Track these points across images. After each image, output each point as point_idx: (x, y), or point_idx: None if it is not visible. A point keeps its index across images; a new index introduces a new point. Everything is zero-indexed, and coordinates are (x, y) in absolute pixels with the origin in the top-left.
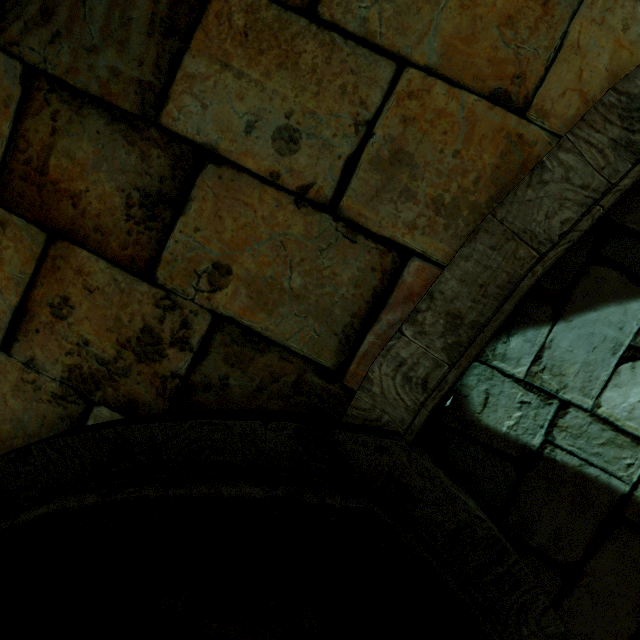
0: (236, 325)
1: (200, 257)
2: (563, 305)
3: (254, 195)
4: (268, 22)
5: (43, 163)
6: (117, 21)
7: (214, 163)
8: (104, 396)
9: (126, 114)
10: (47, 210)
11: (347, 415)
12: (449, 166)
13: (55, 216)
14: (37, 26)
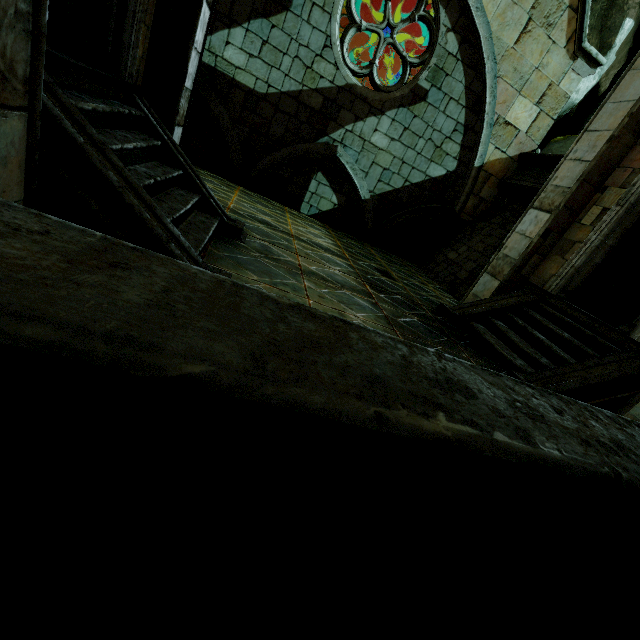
0: None
1: None
2: (212, 31)
3: None
4: None
5: None
6: None
7: None
8: None
9: None
10: None
11: None
12: None
13: None
14: None
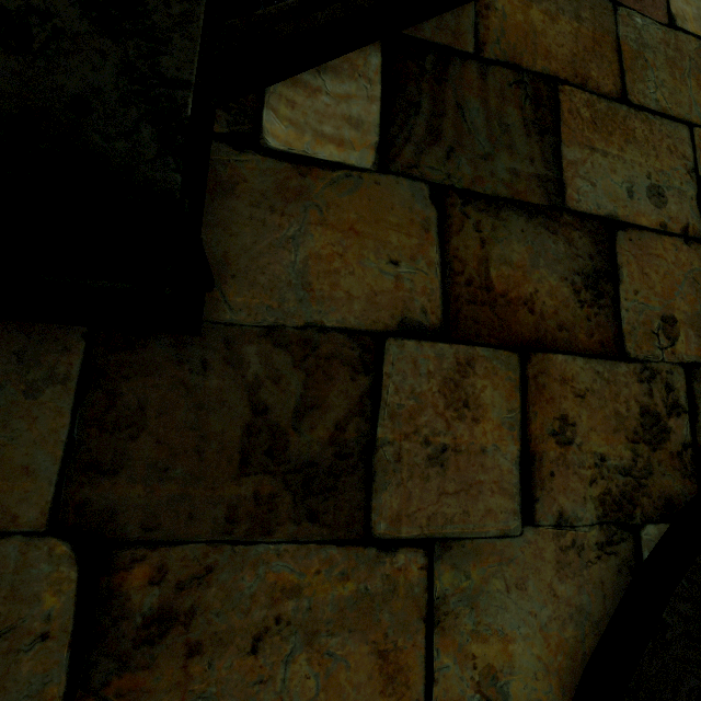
0: None
1: (649, 317)
2: None
3: (658, 246)
4: (603, 111)
5: (485, 278)
6: (498, 129)
7: (621, 229)
8: (643, 512)
9: (538, 207)
10: (507, 327)
11: None
12: None
13: (517, 330)
14: (428, 146)
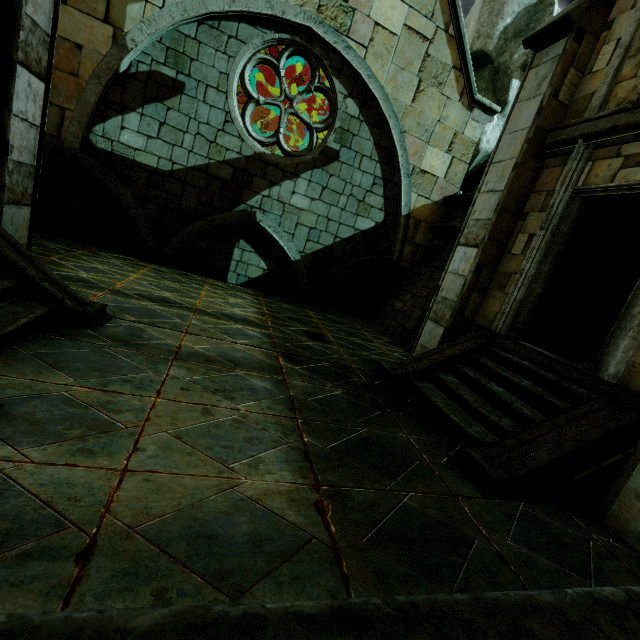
0: None
1: None
2: (105, 119)
3: None
4: None
5: None
6: None
7: None
8: None
9: None
10: None
11: (64, 146)
12: (67, 89)
13: None
14: None
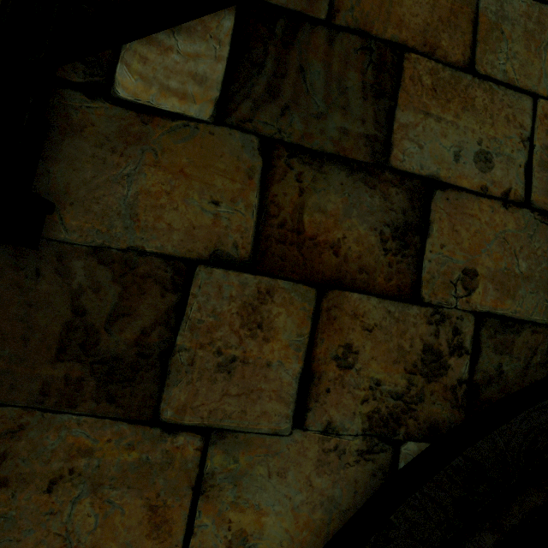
0: (493, 317)
1: (451, 268)
2: None
3: (475, 207)
4: (446, 79)
5: (297, 222)
6: (335, 91)
7: (440, 189)
8: (407, 431)
9: (361, 164)
10: (311, 265)
11: None
12: None
13: (320, 269)
14: (265, 103)
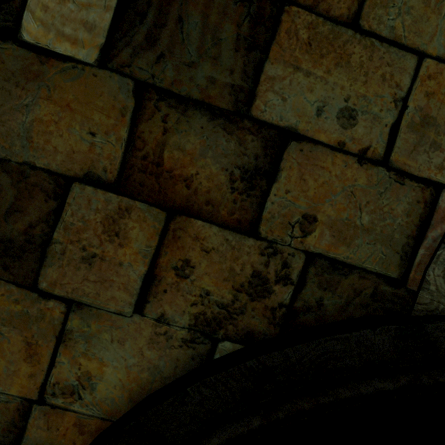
0: (324, 258)
1: (292, 212)
2: None
3: (328, 160)
4: (325, 34)
5: (158, 157)
6: (209, 42)
7: (295, 140)
8: (226, 333)
9: (223, 111)
10: (165, 193)
11: (414, 310)
12: None
13: (172, 197)
14: (143, 50)
